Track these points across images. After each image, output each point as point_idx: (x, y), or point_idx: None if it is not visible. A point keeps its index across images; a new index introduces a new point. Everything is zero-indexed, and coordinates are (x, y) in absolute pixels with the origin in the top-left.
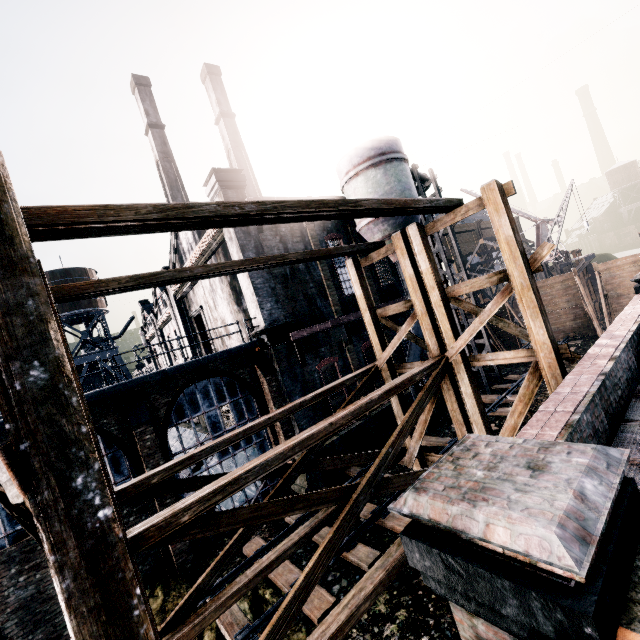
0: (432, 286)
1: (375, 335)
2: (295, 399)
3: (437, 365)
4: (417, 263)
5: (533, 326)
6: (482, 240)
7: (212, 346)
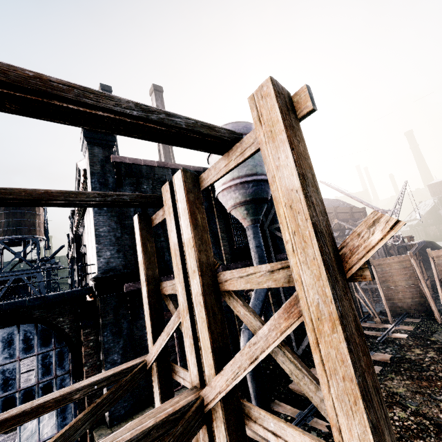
0: (193, 268)
1: (148, 318)
2: (112, 358)
3: (172, 423)
4: (180, 228)
5: (345, 429)
6: (336, 220)
7: (87, 281)
